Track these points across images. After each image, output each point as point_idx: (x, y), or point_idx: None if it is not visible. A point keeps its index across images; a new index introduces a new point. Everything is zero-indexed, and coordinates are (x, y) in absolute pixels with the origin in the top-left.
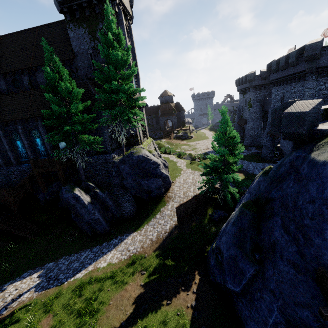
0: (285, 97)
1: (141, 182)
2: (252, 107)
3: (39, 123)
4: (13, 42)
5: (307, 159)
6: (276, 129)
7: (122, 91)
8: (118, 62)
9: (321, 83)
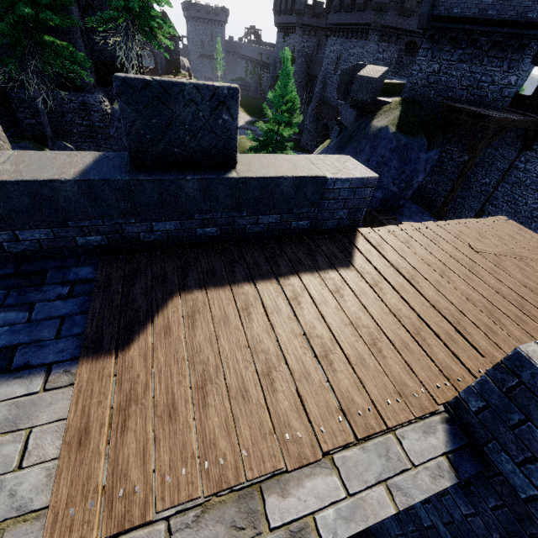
0: (341, 58)
1: None
2: (295, 64)
3: None
4: None
5: (368, 127)
6: (341, 97)
7: None
8: None
9: (380, 50)
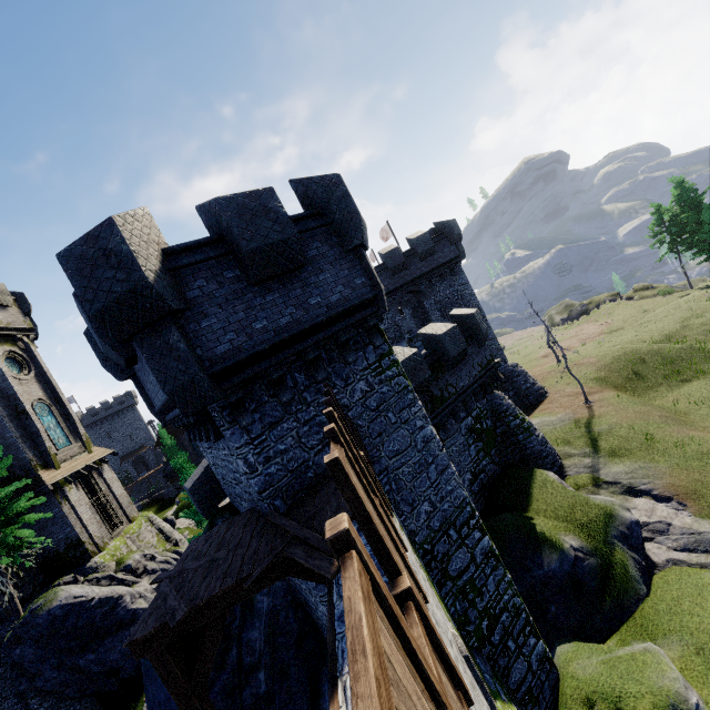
0: None
1: (79, 662)
2: None
3: None
4: None
5: None
6: None
7: None
8: None
9: None
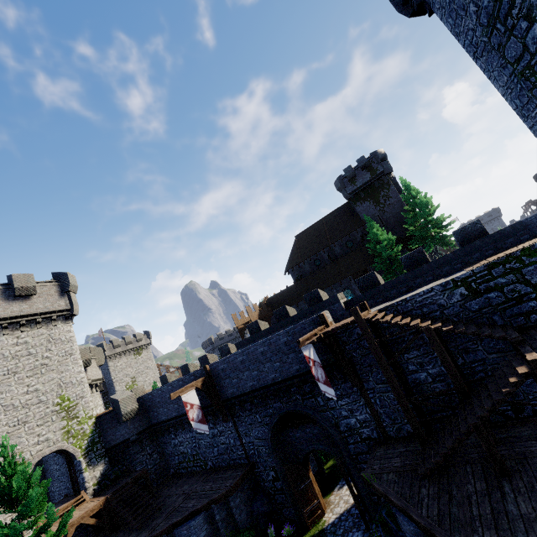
0: None
1: None
2: None
3: (351, 282)
4: (307, 236)
5: None
6: None
7: (433, 224)
8: (425, 205)
9: None
